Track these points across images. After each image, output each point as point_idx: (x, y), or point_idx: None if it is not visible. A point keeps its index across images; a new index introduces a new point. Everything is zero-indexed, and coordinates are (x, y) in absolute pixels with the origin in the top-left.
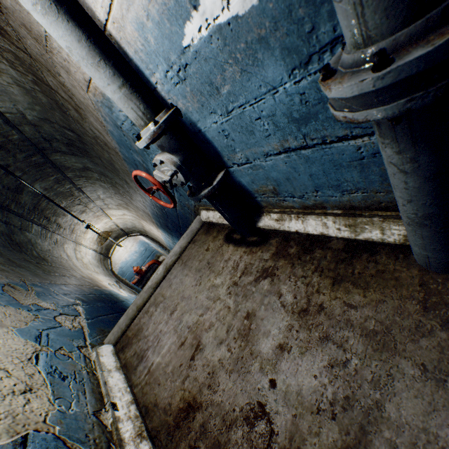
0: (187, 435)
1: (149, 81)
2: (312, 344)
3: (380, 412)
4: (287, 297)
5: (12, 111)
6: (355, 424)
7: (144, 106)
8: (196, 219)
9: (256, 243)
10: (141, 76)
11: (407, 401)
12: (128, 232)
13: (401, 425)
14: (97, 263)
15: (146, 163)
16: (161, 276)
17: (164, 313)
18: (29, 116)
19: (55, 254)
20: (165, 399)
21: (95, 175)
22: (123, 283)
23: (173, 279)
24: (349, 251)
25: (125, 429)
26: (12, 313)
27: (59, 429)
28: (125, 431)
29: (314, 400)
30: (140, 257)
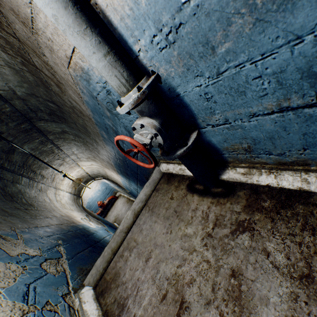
0: None
1: (131, 50)
2: None
3: None
4: (277, 256)
5: (5, 89)
6: None
7: (127, 74)
8: (155, 170)
9: (222, 194)
10: (123, 45)
11: None
12: (94, 177)
13: None
14: (72, 202)
15: (115, 126)
16: (130, 221)
17: (139, 259)
18: (18, 92)
19: (40, 199)
20: None
21: (71, 137)
22: (91, 215)
23: (143, 225)
24: None
25: None
26: (2, 269)
27: None
28: None
29: None
30: (102, 194)
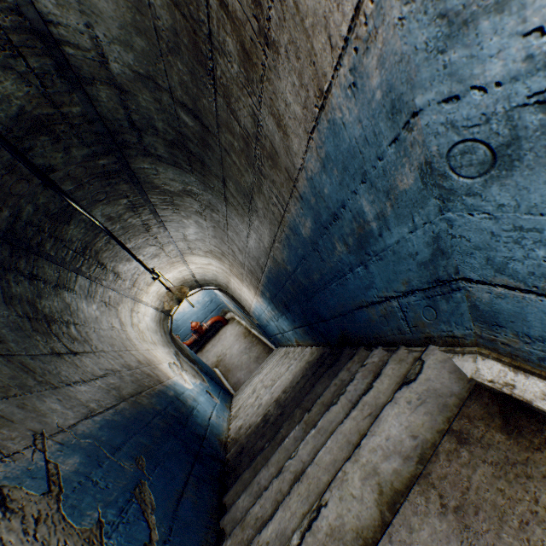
0: None
1: None
2: None
3: None
4: None
5: (80, 42)
6: None
7: None
8: (433, 359)
9: None
10: None
11: None
12: (202, 284)
13: None
14: (156, 326)
15: (389, 221)
16: (370, 517)
17: None
18: (113, 63)
19: (104, 323)
20: None
21: (195, 206)
22: (182, 353)
23: None
24: None
25: None
26: None
27: None
28: None
29: None
30: (202, 310)
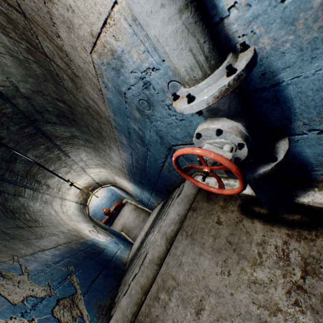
0: None
1: (215, 7)
2: None
3: None
4: None
5: (5, 84)
6: None
7: (209, 46)
8: (187, 183)
9: (304, 225)
10: None
11: None
12: (101, 184)
13: None
14: (78, 212)
15: (143, 130)
16: (163, 249)
17: (184, 308)
18: (22, 89)
19: (45, 212)
20: None
21: (80, 142)
22: (98, 226)
23: (181, 256)
24: None
25: None
26: None
27: None
28: None
29: None
30: (108, 201)
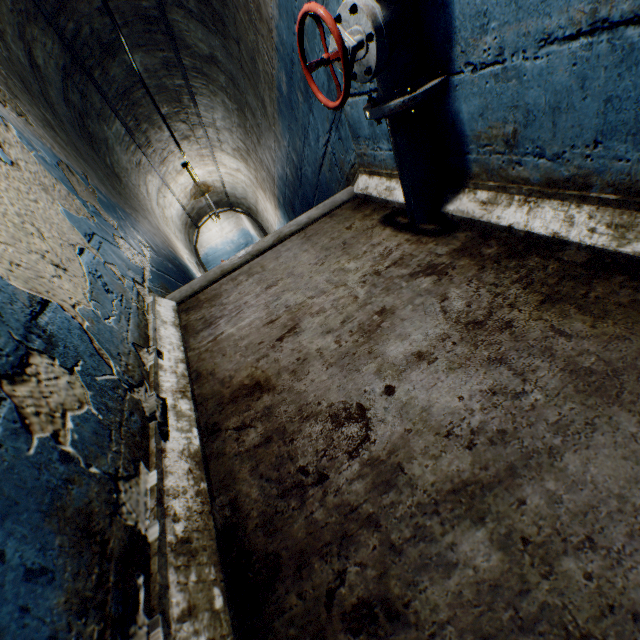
0: (244, 412)
1: None
2: (473, 362)
3: (552, 460)
4: (455, 302)
5: None
6: (501, 462)
7: None
8: (345, 190)
9: (431, 233)
10: None
11: (606, 460)
12: (233, 203)
13: (581, 482)
14: (181, 226)
15: (310, 58)
16: (267, 245)
17: (257, 285)
18: None
19: (133, 180)
20: (227, 371)
21: (221, 79)
22: (204, 269)
23: (284, 252)
24: (591, 268)
25: (167, 379)
26: (64, 192)
27: (89, 326)
28: (166, 381)
29: (447, 422)
30: (235, 252)
